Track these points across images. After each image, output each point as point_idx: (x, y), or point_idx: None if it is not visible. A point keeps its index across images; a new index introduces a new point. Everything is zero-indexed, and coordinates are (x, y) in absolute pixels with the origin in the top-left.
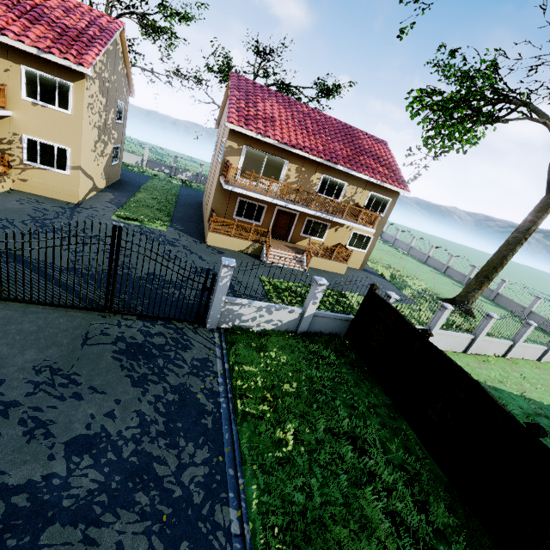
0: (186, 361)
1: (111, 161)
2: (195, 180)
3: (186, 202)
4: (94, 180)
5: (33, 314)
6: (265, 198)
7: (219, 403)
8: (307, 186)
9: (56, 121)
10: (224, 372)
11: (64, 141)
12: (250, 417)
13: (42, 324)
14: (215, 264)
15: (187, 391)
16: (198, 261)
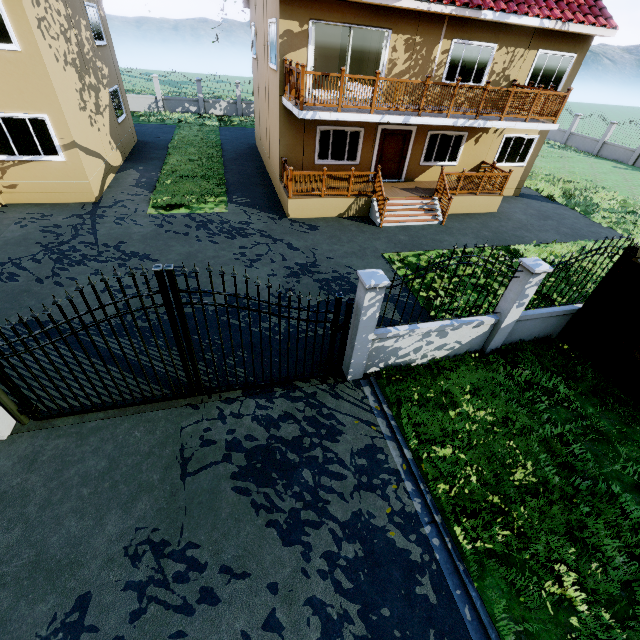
0: (344, 461)
1: (115, 118)
2: (234, 111)
3: (236, 152)
4: (104, 157)
5: (94, 433)
6: (370, 116)
7: (426, 539)
8: (426, 72)
9: (5, 72)
10: (408, 467)
11: (32, 105)
12: (484, 554)
13: (112, 451)
14: (313, 251)
15: (369, 528)
16: (289, 253)
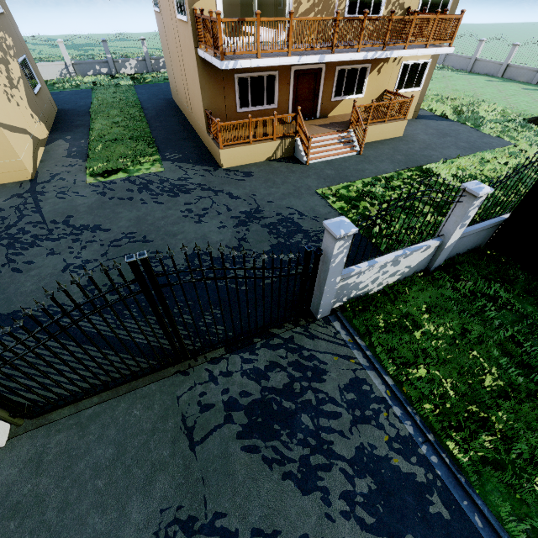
0: (336, 399)
1: (31, 90)
2: (144, 68)
3: (156, 109)
4: (30, 132)
5: (93, 421)
6: (288, 59)
7: (425, 458)
8: (329, 8)
9: None
10: (392, 392)
11: None
12: (476, 461)
13: (116, 436)
14: (253, 197)
15: (375, 460)
16: (232, 203)
